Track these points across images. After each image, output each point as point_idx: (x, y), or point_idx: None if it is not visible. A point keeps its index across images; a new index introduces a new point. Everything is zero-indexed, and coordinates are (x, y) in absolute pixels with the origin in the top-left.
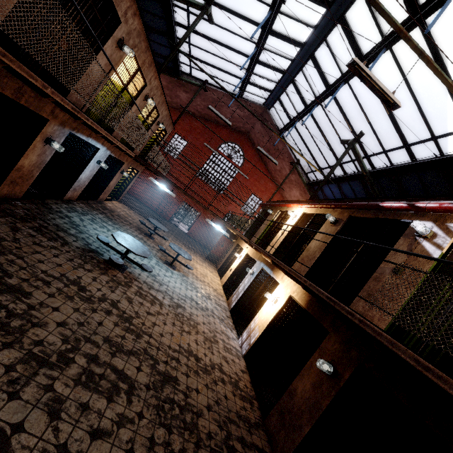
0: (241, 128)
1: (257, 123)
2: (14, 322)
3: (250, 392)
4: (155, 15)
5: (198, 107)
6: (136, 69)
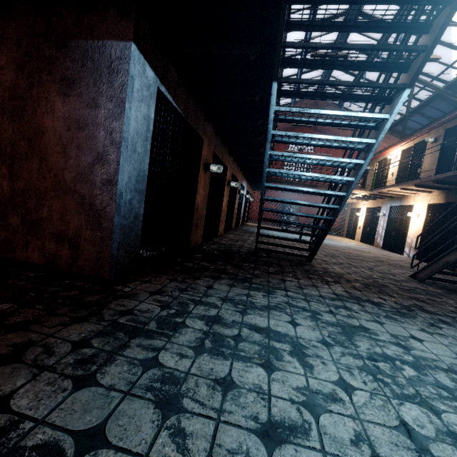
0: None
1: None
2: None
3: None
4: None
5: None
6: None
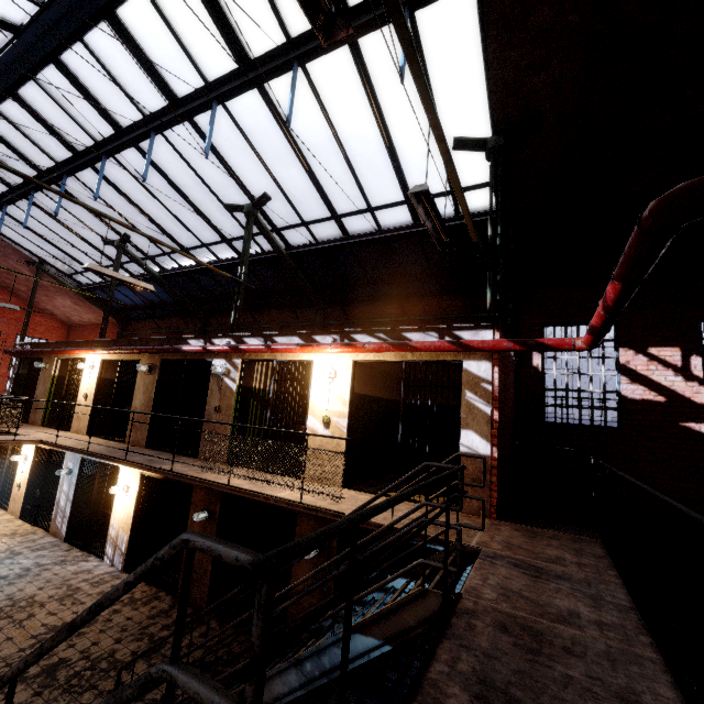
0: None
1: None
2: None
3: (152, 591)
4: None
5: None
6: None
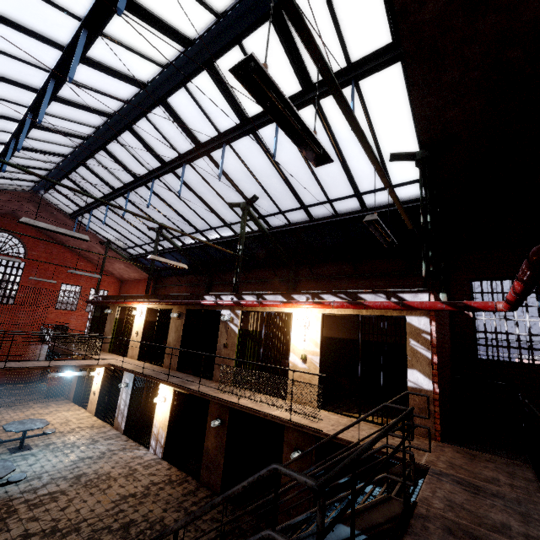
0: None
1: (28, 205)
2: None
3: (182, 475)
4: None
5: None
6: None
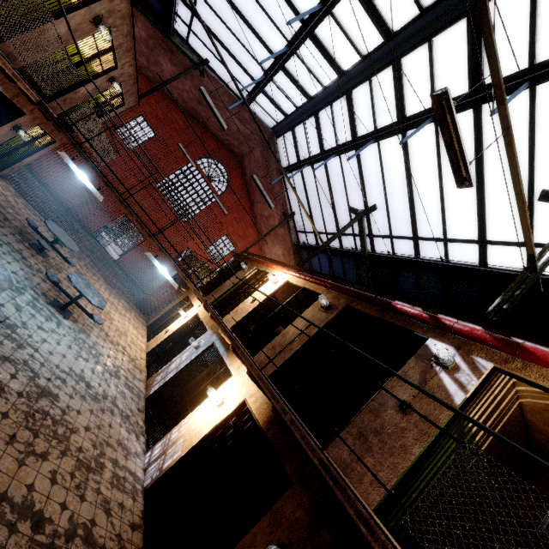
0: (234, 147)
1: (258, 149)
2: None
3: None
4: None
5: (185, 94)
6: None
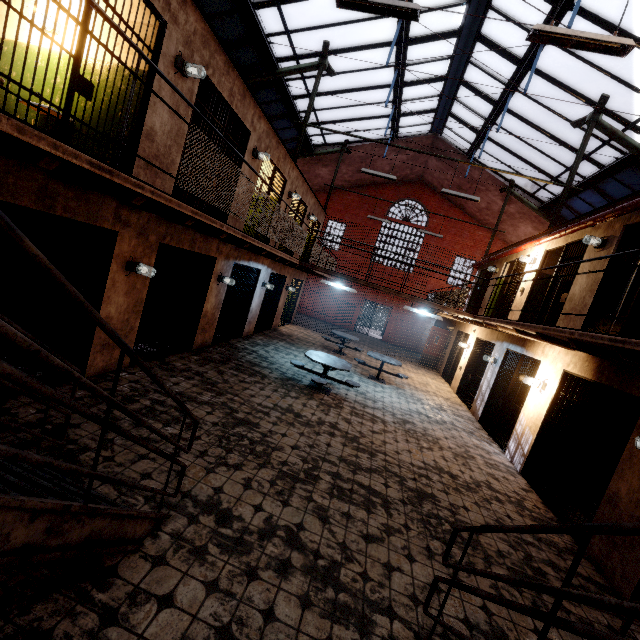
0: (408, 176)
1: (430, 159)
2: (258, 448)
3: (546, 514)
4: (270, 102)
5: (345, 177)
6: (273, 169)
